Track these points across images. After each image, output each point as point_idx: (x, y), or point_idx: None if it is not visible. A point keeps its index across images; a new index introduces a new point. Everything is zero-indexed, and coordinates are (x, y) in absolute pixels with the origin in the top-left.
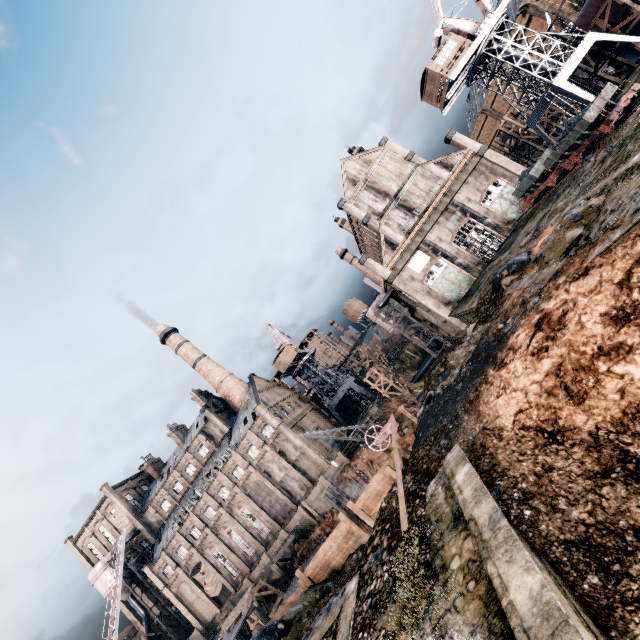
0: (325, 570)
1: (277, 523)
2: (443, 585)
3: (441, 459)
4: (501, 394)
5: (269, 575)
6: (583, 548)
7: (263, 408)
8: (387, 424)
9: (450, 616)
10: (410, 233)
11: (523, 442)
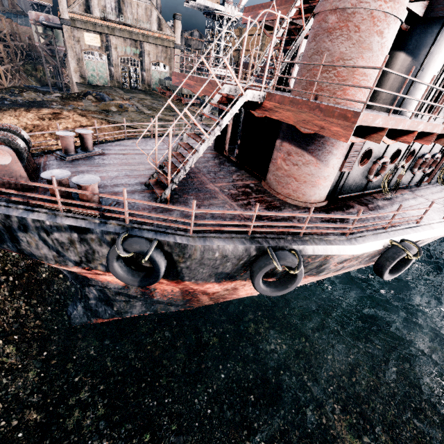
0: None
1: None
2: None
3: None
4: (12, 116)
5: None
6: None
7: None
8: None
9: None
10: (106, 20)
11: None
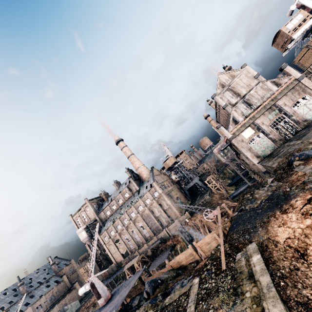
0: (178, 264)
1: (153, 233)
2: (241, 300)
3: (245, 244)
4: (281, 226)
5: (146, 253)
6: (304, 306)
7: (156, 184)
8: (215, 210)
9: None
10: (247, 117)
11: (287, 252)
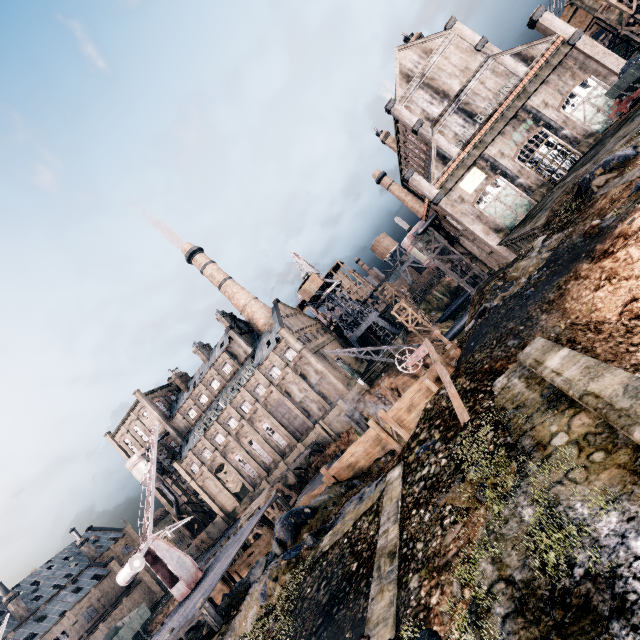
0: (349, 471)
1: (294, 438)
2: (542, 461)
3: (511, 357)
4: (602, 286)
5: (285, 480)
6: None
7: (287, 332)
8: (420, 347)
9: (562, 488)
10: (467, 145)
11: (636, 332)
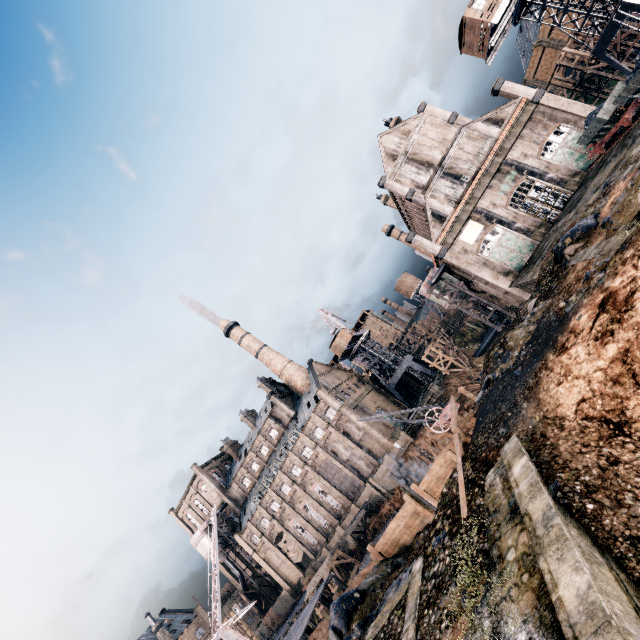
0: (394, 546)
1: (348, 498)
2: (499, 574)
3: (499, 448)
4: (562, 382)
5: (345, 545)
6: None
7: (324, 392)
8: (447, 406)
9: (505, 604)
10: (459, 203)
11: (586, 433)
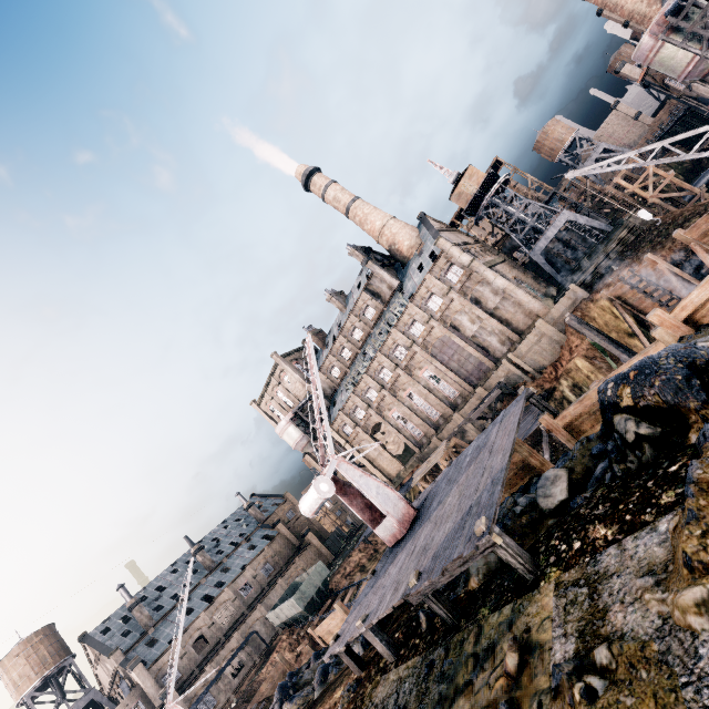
0: None
1: (468, 385)
2: None
3: None
4: None
5: (462, 436)
6: None
7: (447, 242)
8: None
9: None
10: None
11: None
